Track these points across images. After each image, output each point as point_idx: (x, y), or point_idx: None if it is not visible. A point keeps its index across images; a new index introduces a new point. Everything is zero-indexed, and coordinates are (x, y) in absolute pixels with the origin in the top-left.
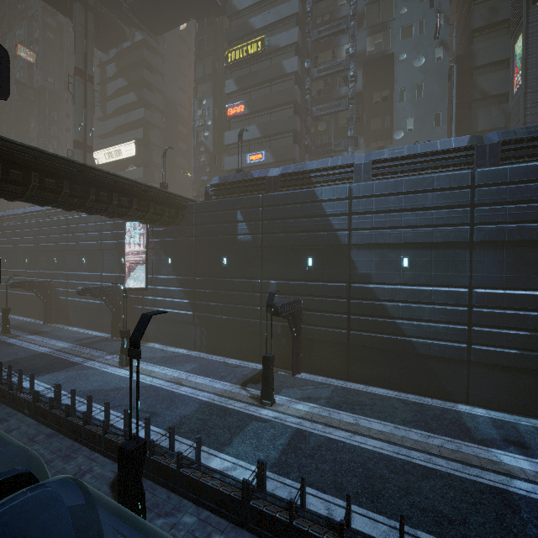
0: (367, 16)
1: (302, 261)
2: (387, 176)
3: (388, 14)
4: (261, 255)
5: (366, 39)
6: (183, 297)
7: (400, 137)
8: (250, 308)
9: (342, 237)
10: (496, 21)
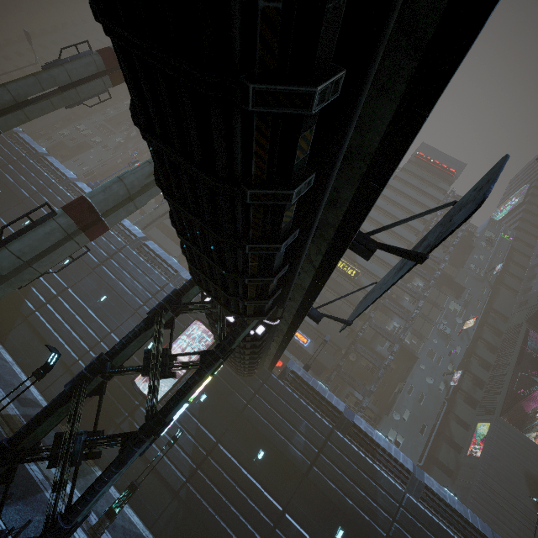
0: (415, 320)
1: (333, 525)
2: (431, 509)
3: (426, 333)
4: (299, 482)
5: (408, 333)
6: (189, 451)
7: (397, 418)
8: (254, 533)
9: (380, 536)
10: (473, 396)
